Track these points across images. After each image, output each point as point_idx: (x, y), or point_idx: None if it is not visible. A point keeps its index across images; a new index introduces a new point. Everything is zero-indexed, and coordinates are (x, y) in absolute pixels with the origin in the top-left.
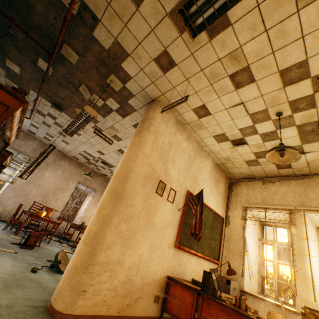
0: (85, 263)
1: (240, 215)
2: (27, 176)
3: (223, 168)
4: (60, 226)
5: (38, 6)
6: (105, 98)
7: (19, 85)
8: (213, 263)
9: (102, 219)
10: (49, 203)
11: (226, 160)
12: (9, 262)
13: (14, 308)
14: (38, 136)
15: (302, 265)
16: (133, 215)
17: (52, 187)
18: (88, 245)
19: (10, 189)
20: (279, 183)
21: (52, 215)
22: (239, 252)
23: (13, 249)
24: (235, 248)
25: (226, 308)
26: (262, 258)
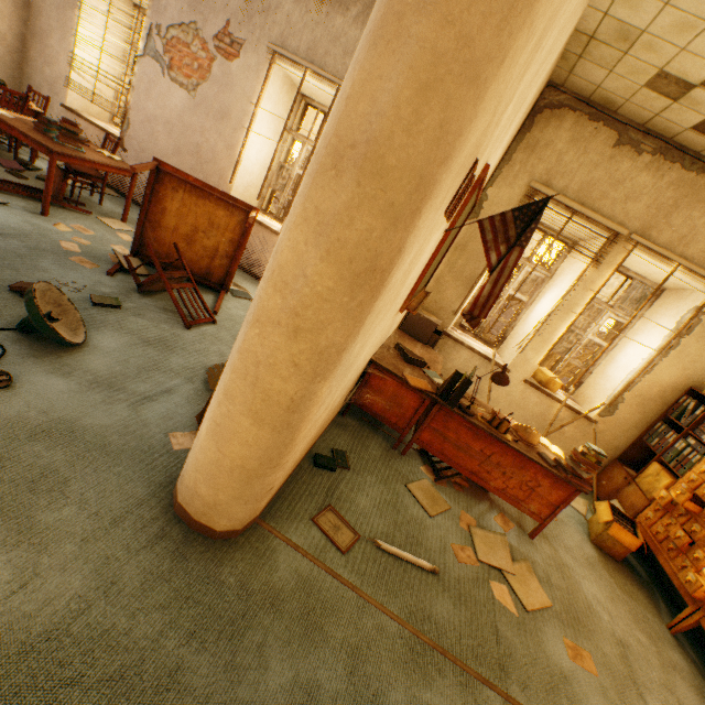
0: (275, 461)
1: (513, 206)
2: None
3: (575, 49)
4: None
5: None
6: None
7: None
8: None
9: (318, 364)
10: None
11: (617, 36)
12: None
13: (124, 583)
14: None
15: (557, 324)
16: (381, 309)
17: None
18: (278, 430)
19: None
20: (649, 160)
21: None
22: (468, 278)
23: None
24: (463, 269)
25: (478, 429)
26: None
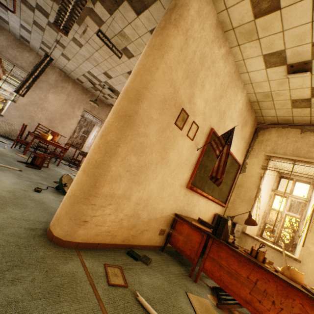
0: (86, 194)
1: (261, 164)
2: (25, 93)
3: (256, 108)
4: (69, 151)
5: None
6: None
7: None
8: (219, 205)
9: (106, 147)
10: (56, 128)
11: (264, 97)
12: (11, 179)
13: (6, 229)
14: (33, 46)
15: None
16: (145, 147)
17: (57, 111)
18: (89, 175)
19: (13, 108)
20: None
21: (59, 140)
22: (248, 199)
23: (18, 167)
24: (245, 196)
25: (239, 256)
26: (270, 208)
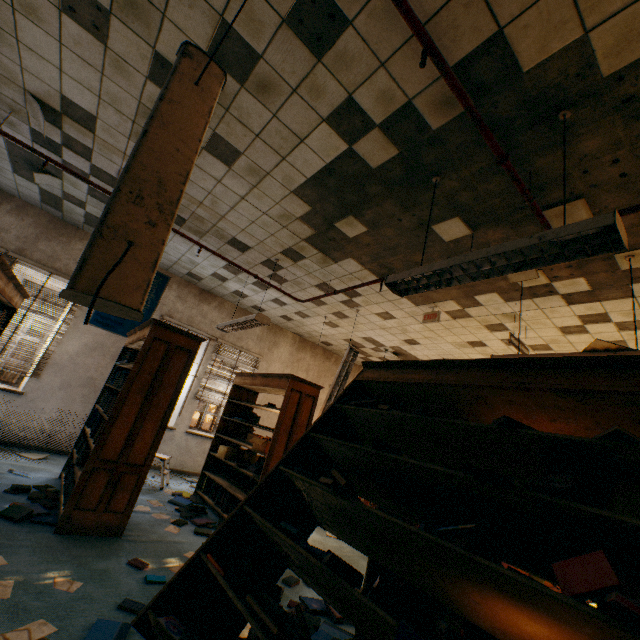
0: None
1: None
2: None
3: None
4: None
5: (590, 141)
6: (561, 276)
7: (324, 251)
8: None
9: None
10: None
11: None
12: None
13: None
14: (266, 314)
15: None
16: None
17: None
18: None
19: None
20: None
21: None
22: None
23: None
24: None
25: None
26: None
